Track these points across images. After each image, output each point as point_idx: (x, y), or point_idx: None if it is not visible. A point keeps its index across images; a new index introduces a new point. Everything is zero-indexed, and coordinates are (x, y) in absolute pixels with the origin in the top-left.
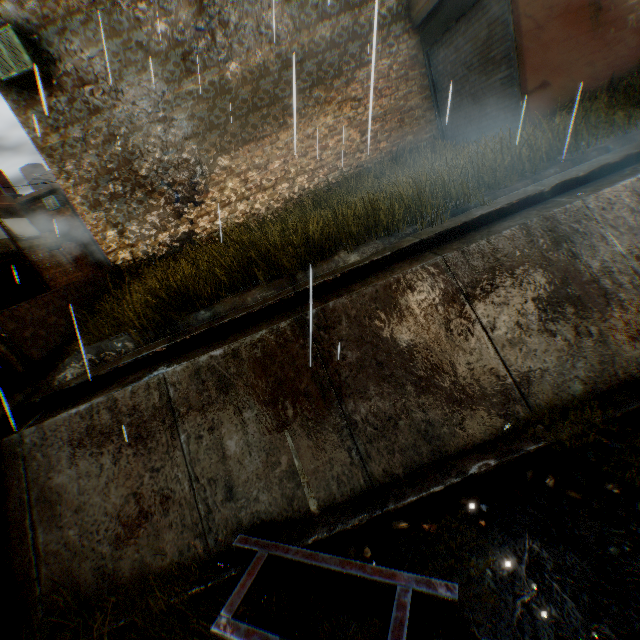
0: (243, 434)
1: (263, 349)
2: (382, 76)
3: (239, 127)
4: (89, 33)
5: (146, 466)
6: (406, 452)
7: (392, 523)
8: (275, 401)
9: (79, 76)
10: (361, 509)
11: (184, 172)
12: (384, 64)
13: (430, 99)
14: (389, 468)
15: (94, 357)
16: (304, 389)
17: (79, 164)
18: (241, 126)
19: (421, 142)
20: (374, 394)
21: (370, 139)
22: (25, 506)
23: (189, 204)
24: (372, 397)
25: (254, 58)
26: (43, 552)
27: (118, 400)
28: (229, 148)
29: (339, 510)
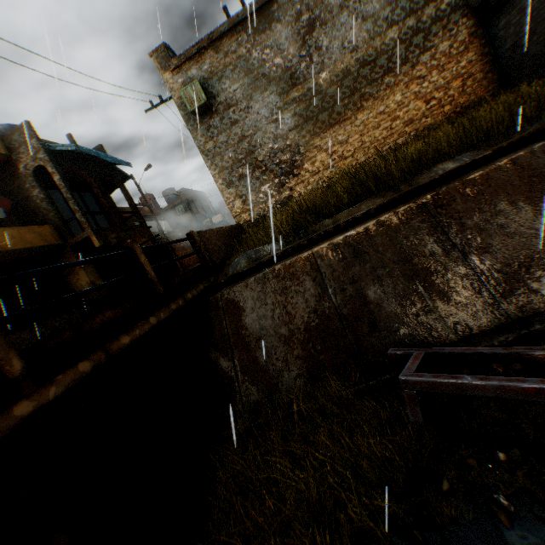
0: (379, 285)
1: (388, 227)
2: (443, 55)
3: (327, 116)
4: (235, 76)
5: (305, 310)
6: (540, 291)
7: (538, 344)
8: (403, 261)
9: (227, 103)
10: (502, 332)
11: (287, 154)
12: (444, 45)
13: (490, 63)
14: (524, 304)
15: (253, 256)
16: (428, 250)
17: (222, 158)
18: (328, 115)
19: (483, 100)
20: (497, 248)
21: (434, 106)
22: (225, 337)
23: (289, 176)
24: (496, 251)
25: (339, 66)
26: (238, 366)
27: (280, 270)
28: (319, 132)
29: (478, 336)
